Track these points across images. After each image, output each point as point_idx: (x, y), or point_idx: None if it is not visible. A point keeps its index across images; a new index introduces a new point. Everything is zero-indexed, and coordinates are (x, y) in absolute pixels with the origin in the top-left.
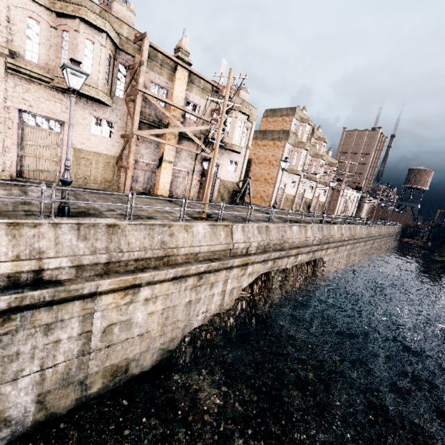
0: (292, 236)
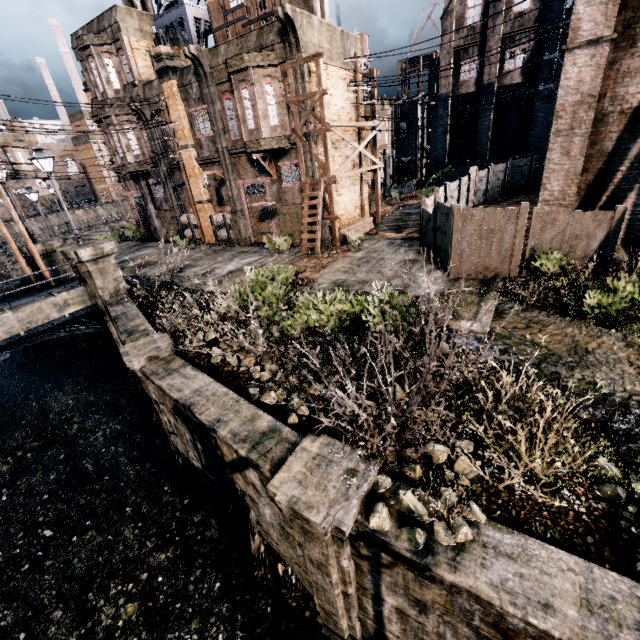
0: (78, 218)
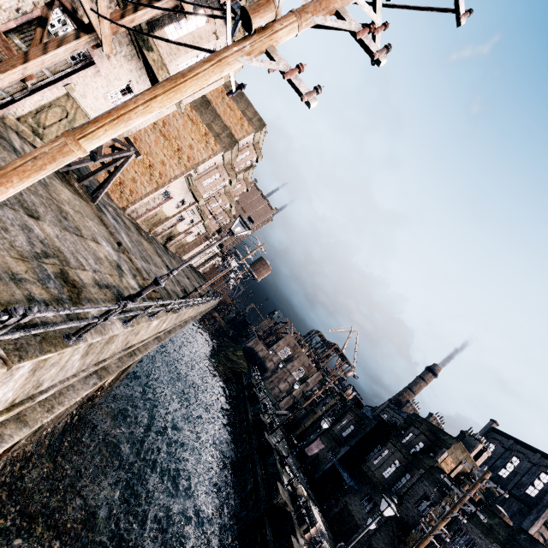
0: (141, 338)
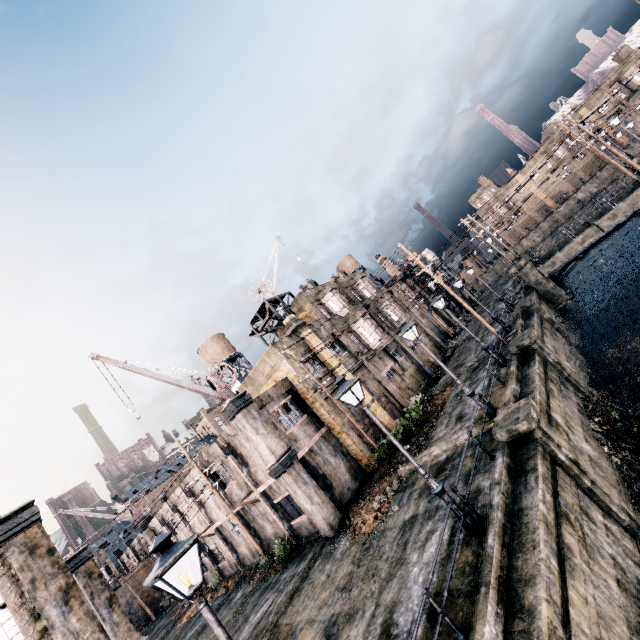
0: None
